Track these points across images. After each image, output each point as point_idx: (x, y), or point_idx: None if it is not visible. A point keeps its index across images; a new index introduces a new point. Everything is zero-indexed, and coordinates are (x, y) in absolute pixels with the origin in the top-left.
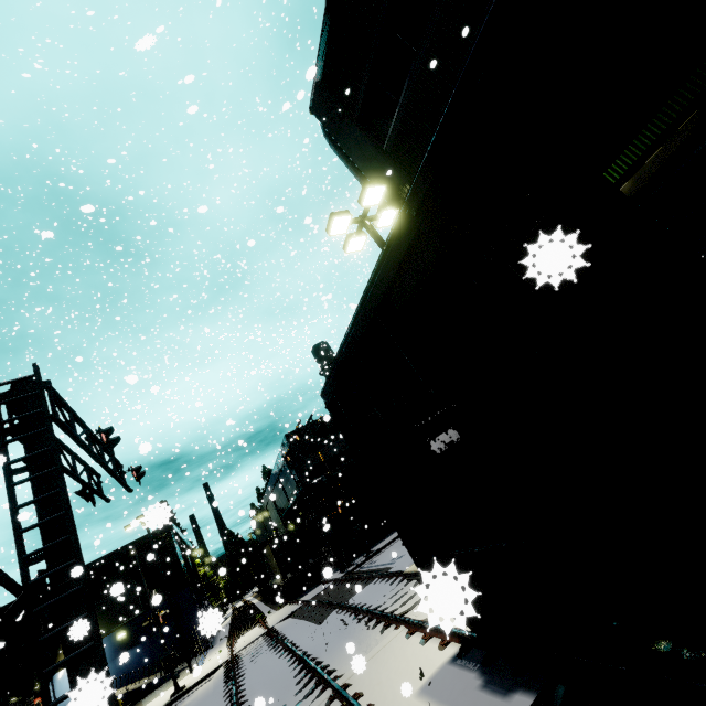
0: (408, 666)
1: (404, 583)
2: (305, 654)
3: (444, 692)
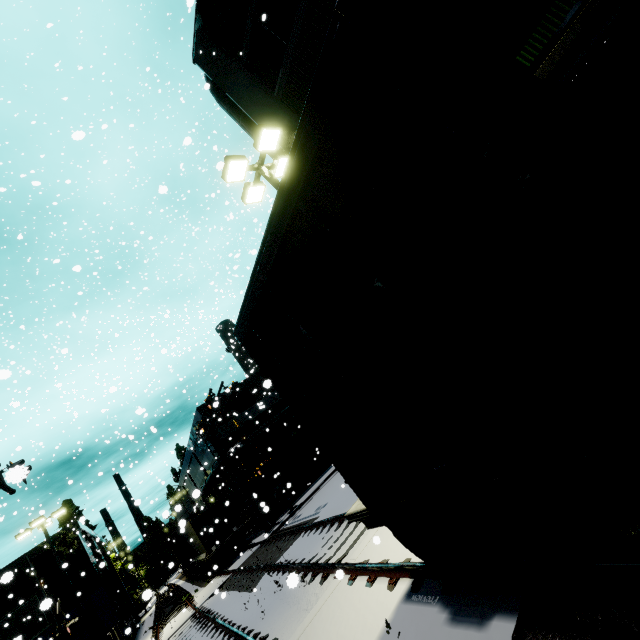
0: (359, 616)
1: (333, 529)
2: (239, 628)
3: (407, 637)
